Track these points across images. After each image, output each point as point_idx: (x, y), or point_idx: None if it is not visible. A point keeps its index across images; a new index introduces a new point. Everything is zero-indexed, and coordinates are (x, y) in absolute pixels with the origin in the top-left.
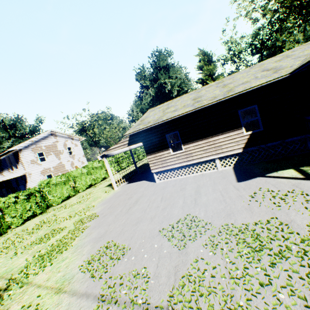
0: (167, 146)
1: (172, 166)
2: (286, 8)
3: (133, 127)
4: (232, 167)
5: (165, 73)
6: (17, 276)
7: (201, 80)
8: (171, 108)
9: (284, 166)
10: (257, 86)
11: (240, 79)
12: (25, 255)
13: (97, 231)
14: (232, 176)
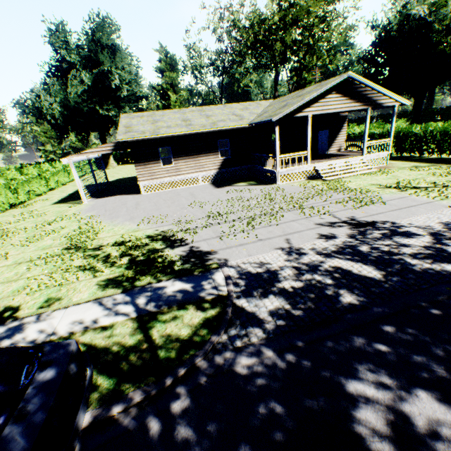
0: (159, 159)
1: (162, 179)
2: (247, 47)
3: (121, 132)
4: (210, 183)
5: (109, 56)
6: (73, 241)
7: (162, 88)
8: (162, 123)
9: (240, 182)
10: (231, 127)
11: (219, 116)
12: (44, 241)
13: (120, 218)
14: (212, 187)
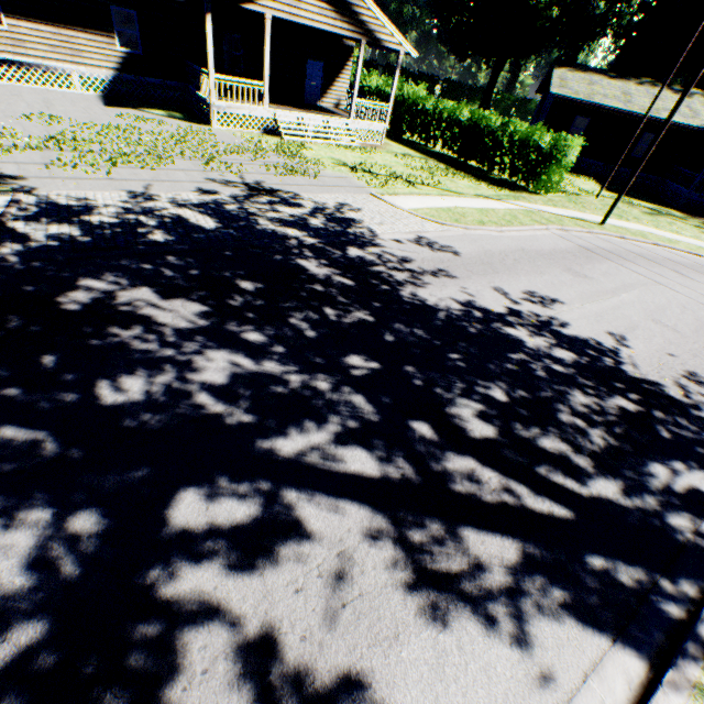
0: None
1: None
2: None
3: None
4: (101, 96)
5: None
6: None
7: None
8: None
9: (159, 109)
10: None
11: None
12: None
13: None
14: (99, 102)
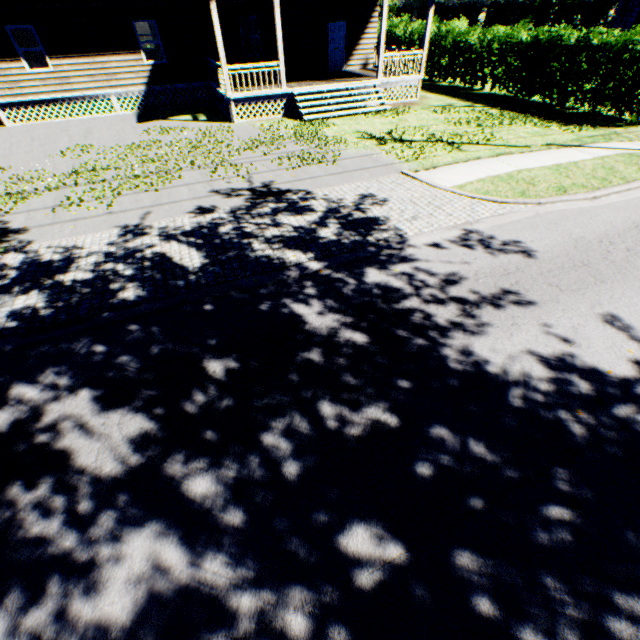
0: (16, 53)
1: (36, 97)
2: None
3: None
4: (137, 113)
5: None
6: None
7: None
8: None
9: (187, 114)
10: None
11: None
12: None
13: None
14: (134, 120)
